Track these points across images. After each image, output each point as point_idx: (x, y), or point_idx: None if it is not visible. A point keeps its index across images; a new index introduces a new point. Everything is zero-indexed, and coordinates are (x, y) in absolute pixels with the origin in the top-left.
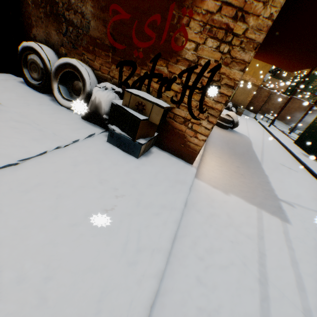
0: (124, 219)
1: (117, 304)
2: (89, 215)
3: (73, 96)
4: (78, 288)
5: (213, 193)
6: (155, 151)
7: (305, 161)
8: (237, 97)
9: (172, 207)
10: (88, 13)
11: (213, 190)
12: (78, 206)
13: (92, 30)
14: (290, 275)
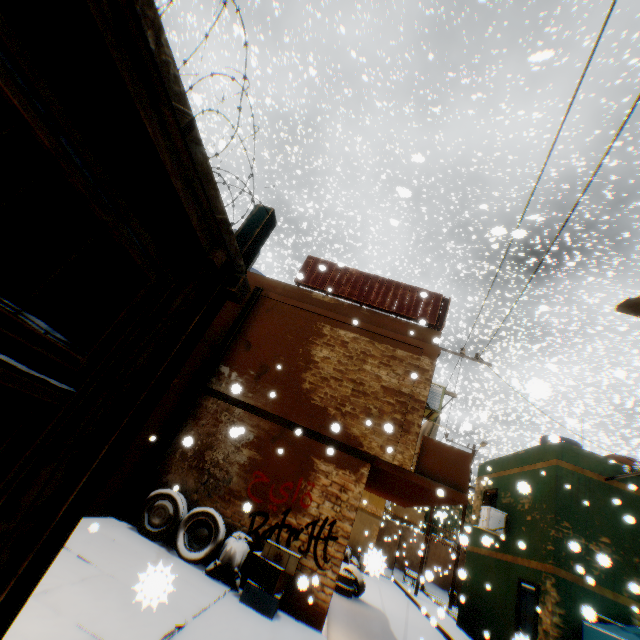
0: None
1: None
2: None
3: (193, 544)
4: None
5: None
6: (283, 613)
7: None
8: (355, 535)
9: None
10: (234, 471)
11: None
12: None
13: (233, 483)
14: None
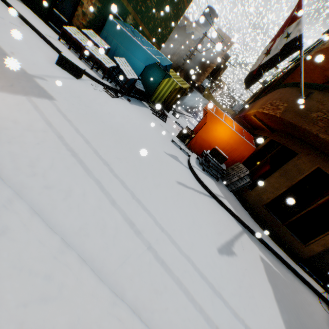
0: None
1: (36, 254)
2: None
3: None
4: None
5: None
6: None
7: (15, 5)
8: None
9: None
10: None
11: None
12: None
13: None
14: (80, 139)
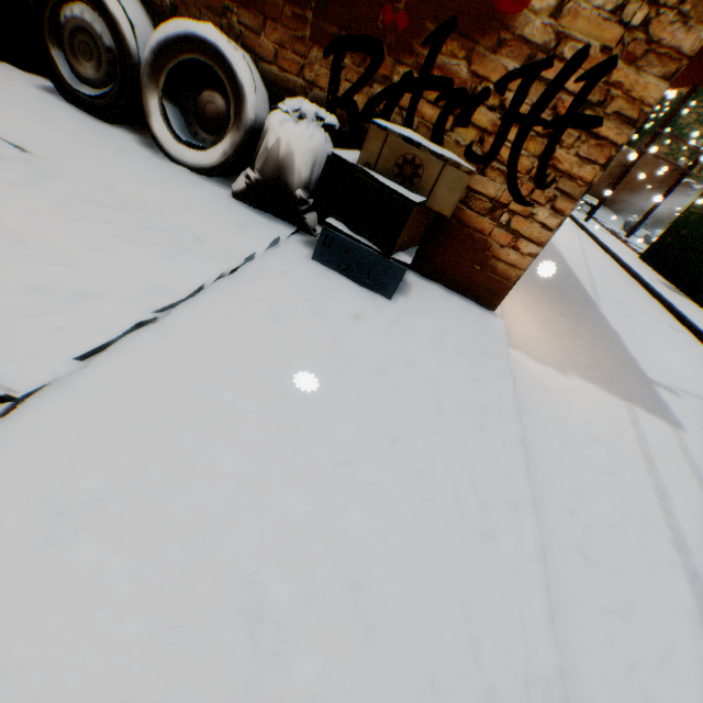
0: (430, 443)
1: (501, 624)
2: (364, 439)
3: (199, 135)
4: (419, 599)
5: (542, 375)
6: (415, 282)
7: (671, 299)
8: None
9: (500, 409)
10: None
11: (539, 367)
12: (332, 419)
13: None
14: None
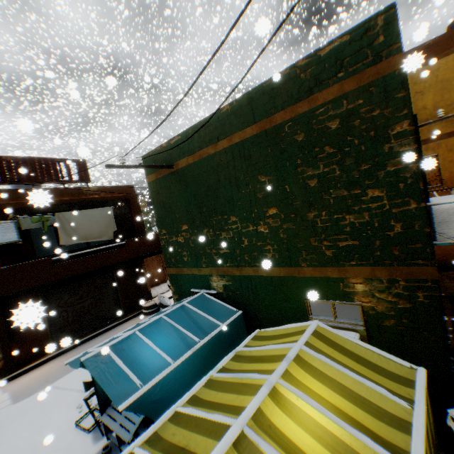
0: None
1: None
2: None
3: None
4: None
5: None
6: None
7: None
8: None
9: None
10: None
11: None
12: None
13: None
14: None
